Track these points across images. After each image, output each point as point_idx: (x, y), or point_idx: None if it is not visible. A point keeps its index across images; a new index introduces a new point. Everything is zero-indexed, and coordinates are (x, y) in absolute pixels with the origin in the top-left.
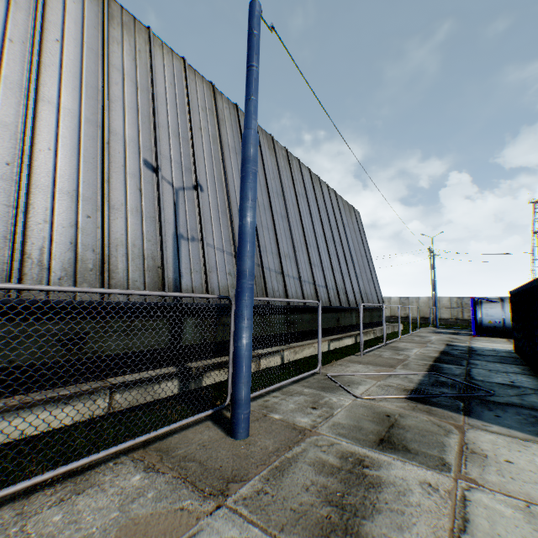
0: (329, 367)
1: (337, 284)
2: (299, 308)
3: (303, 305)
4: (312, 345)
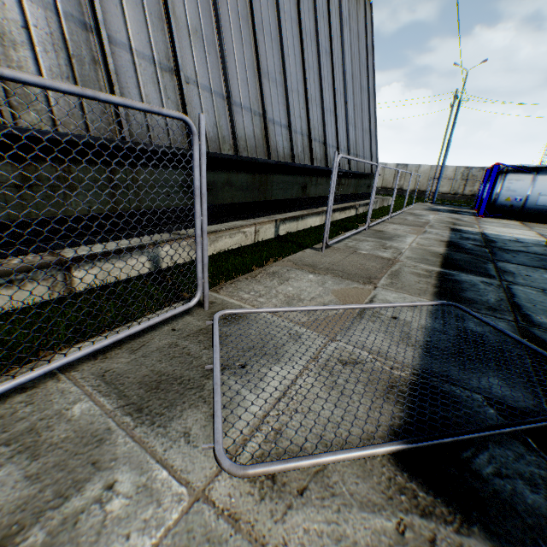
0: (243, 283)
1: (311, 126)
2: (223, 159)
3: (229, 154)
4: (239, 230)
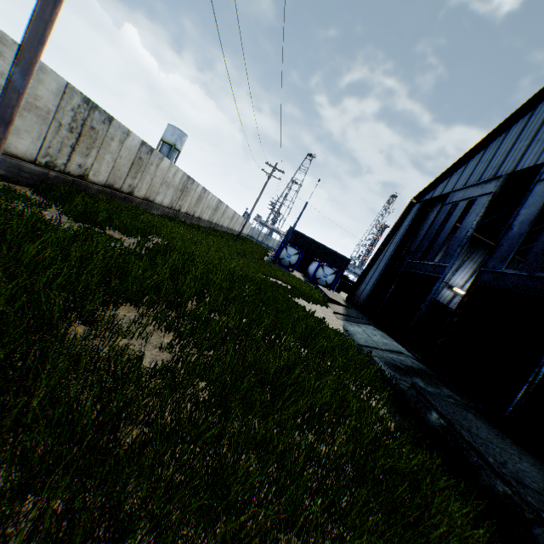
0: None
1: None
2: None
3: None
4: None
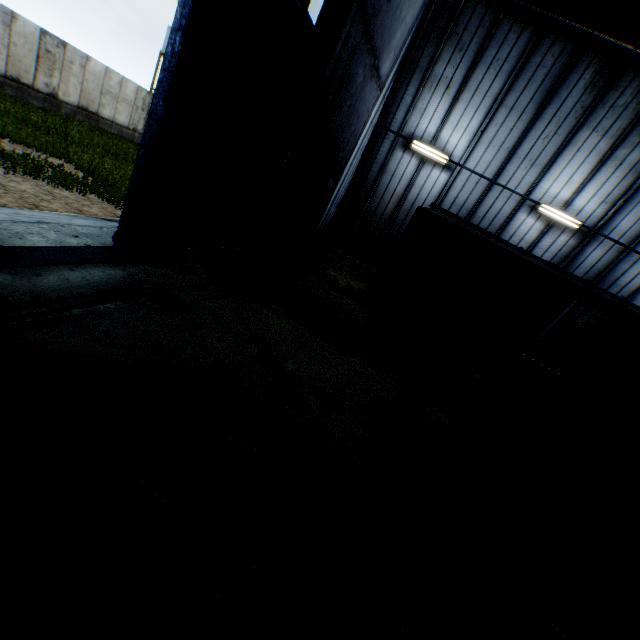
0: None
1: None
2: None
3: None
4: None
